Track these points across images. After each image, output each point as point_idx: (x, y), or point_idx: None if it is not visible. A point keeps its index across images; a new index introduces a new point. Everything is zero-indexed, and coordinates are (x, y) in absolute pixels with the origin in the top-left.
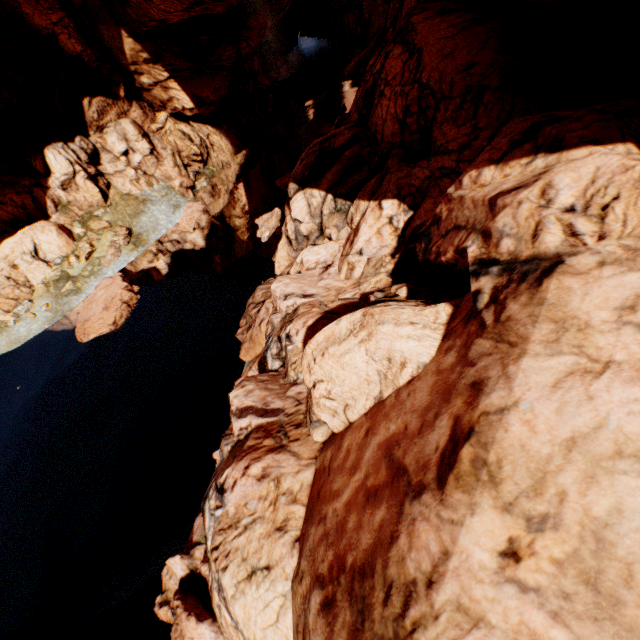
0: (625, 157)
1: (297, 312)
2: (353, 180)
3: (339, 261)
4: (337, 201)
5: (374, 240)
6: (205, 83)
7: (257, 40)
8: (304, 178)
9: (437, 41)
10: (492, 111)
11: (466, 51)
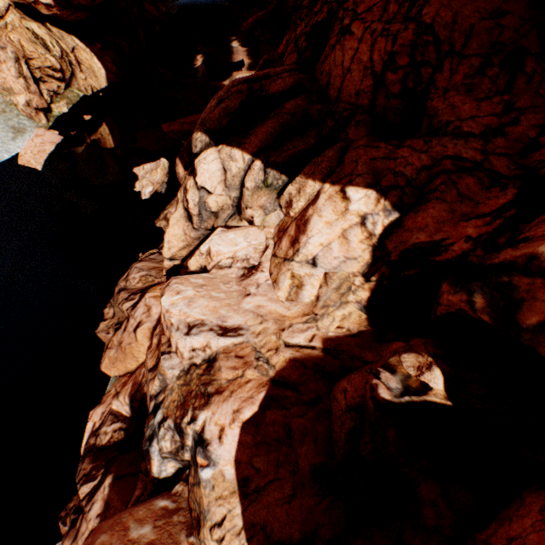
0: None
1: (216, 376)
2: (294, 146)
3: (271, 263)
4: (268, 172)
5: (336, 246)
6: None
7: None
8: (220, 128)
9: None
10: (542, 86)
11: None
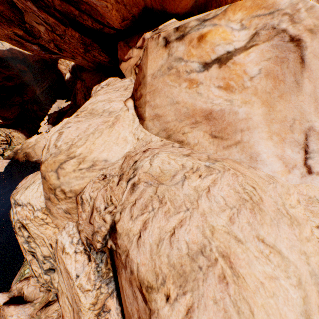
0: (115, 78)
1: None
2: None
3: None
4: None
5: None
6: (6, 111)
7: (32, 94)
8: (54, 122)
9: (89, 77)
10: None
11: (97, 78)
